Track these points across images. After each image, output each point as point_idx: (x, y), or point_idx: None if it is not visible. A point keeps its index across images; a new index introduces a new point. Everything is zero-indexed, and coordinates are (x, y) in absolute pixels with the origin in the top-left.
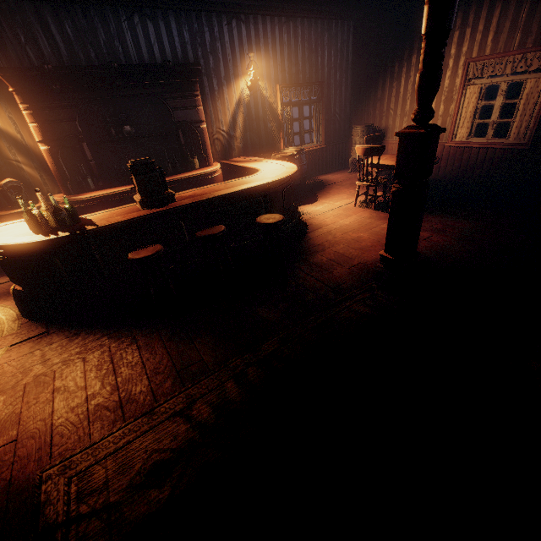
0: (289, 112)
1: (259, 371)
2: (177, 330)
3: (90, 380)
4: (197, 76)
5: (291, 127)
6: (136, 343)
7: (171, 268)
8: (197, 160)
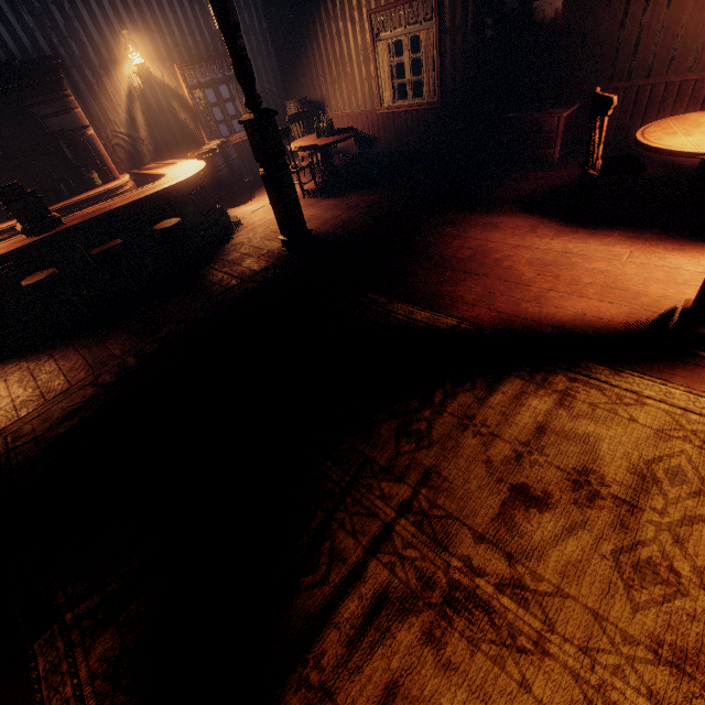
0: (202, 97)
1: (155, 345)
2: (90, 341)
3: (13, 390)
4: (60, 72)
5: (210, 115)
6: (53, 358)
7: (83, 294)
8: (96, 175)
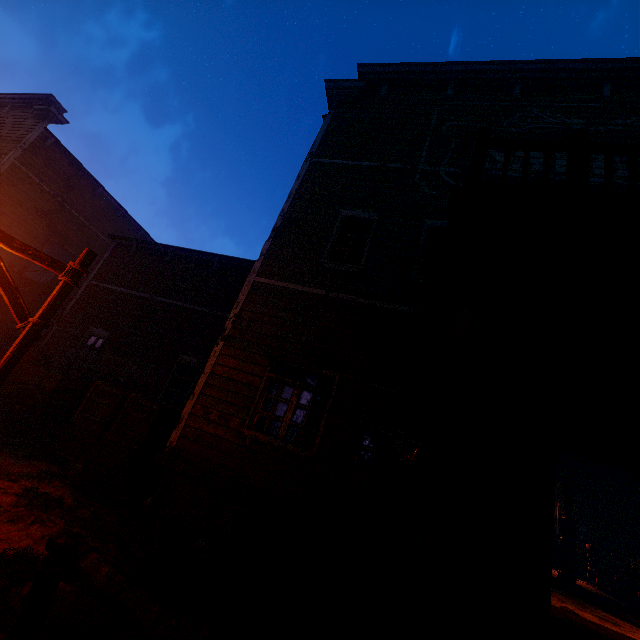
0: None
1: None
2: None
3: None
4: None
5: None
6: None
7: None
8: None
